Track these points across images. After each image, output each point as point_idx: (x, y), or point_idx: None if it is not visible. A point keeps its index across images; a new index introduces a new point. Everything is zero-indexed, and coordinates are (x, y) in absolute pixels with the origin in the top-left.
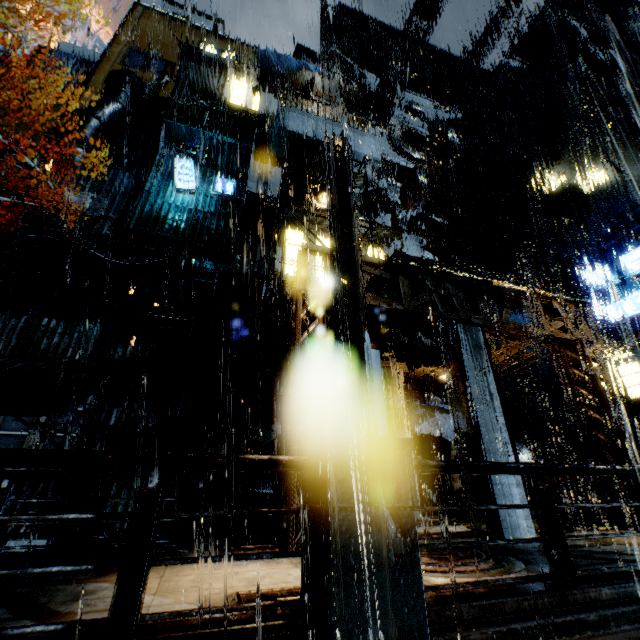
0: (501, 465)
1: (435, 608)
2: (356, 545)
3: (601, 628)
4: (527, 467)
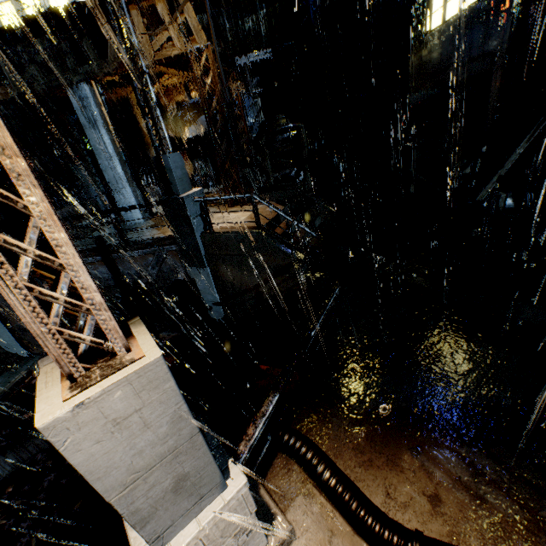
0: None
1: None
2: None
3: None
4: None
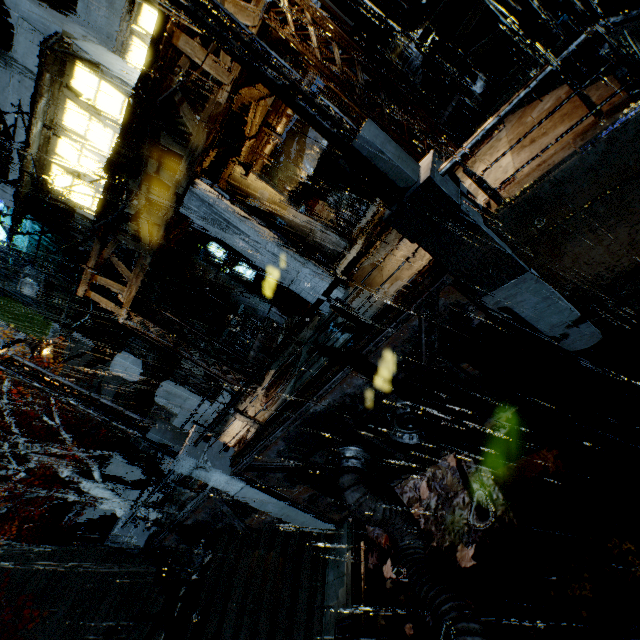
0: (215, 421)
1: (231, 465)
2: (201, 475)
3: (266, 447)
4: (222, 414)
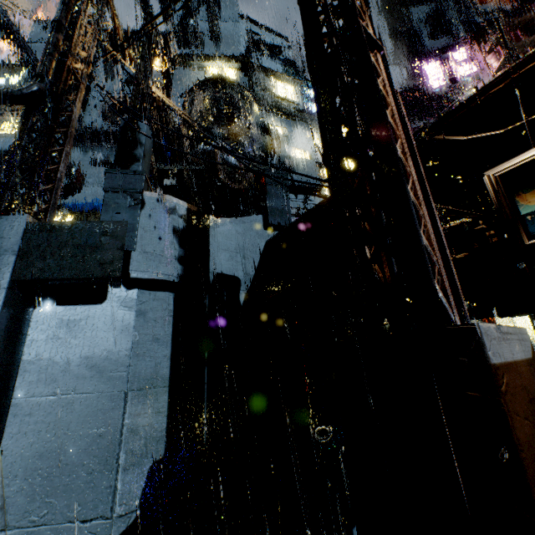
0: None
1: None
2: None
3: None
4: None
